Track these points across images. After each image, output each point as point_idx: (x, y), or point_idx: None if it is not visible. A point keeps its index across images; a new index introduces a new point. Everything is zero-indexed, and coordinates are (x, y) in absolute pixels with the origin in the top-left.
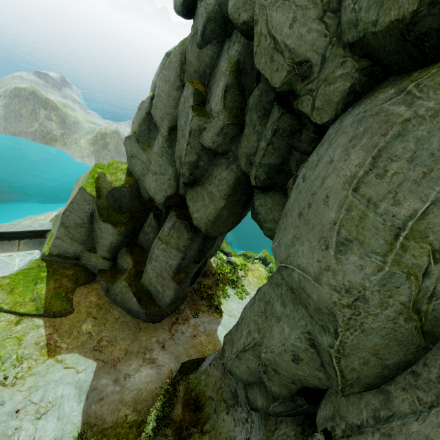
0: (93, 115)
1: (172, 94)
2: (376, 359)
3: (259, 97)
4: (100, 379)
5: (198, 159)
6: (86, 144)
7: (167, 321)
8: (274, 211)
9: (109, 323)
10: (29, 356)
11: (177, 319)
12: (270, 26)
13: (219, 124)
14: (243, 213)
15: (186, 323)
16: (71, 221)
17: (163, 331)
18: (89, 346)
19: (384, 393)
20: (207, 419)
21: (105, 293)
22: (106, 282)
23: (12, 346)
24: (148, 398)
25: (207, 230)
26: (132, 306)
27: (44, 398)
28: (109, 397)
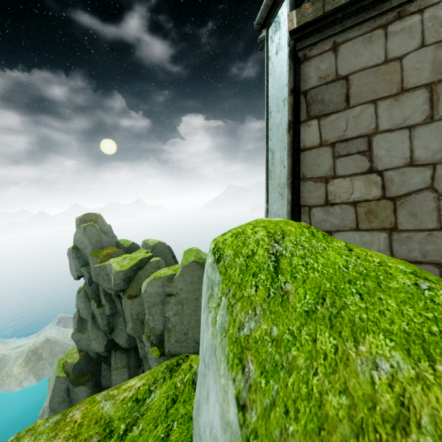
0: (13, 340)
1: (87, 305)
2: None
3: (114, 295)
4: None
5: (108, 321)
6: (19, 369)
7: None
8: None
9: None
10: None
11: None
12: (105, 286)
13: (108, 306)
14: None
15: None
16: (56, 404)
17: None
18: None
19: None
20: None
21: None
22: None
23: None
24: None
25: (129, 345)
26: None
27: None
28: None
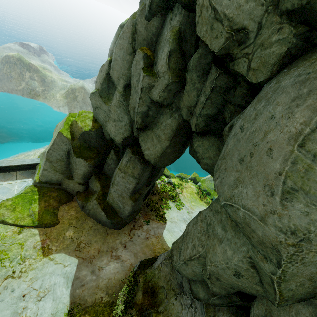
0: (65, 75)
1: (126, 58)
2: (310, 282)
3: (198, 60)
4: (81, 271)
5: (148, 110)
6: (61, 97)
7: (127, 228)
8: (210, 150)
9: (85, 230)
10: (30, 256)
11: (134, 226)
12: None
13: (165, 82)
14: (182, 150)
15: (141, 229)
16: (53, 157)
17: (124, 235)
18: (72, 248)
19: (313, 306)
20: (161, 302)
21: (81, 209)
22: (81, 201)
23: (16, 249)
24: (117, 285)
25: (155, 163)
26: (101, 218)
27: (42, 286)
28: (88, 284)
